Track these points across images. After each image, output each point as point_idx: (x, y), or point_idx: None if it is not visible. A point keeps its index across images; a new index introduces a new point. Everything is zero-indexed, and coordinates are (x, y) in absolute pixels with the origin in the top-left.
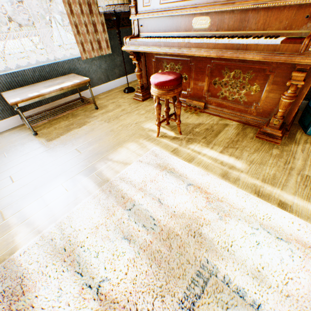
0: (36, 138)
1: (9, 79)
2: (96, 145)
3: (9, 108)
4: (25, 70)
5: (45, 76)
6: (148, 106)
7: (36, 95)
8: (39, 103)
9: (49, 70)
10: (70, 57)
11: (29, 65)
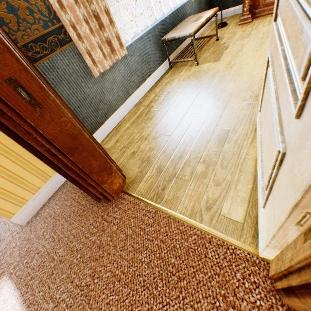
0: (200, 66)
1: (161, 28)
2: (266, 45)
3: (161, 56)
4: (166, 18)
5: (174, 23)
6: (264, 21)
7: (200, 24)
8: (171, 50)
9: (175, 17)
10: (179, 4)
11: (164, 15)
